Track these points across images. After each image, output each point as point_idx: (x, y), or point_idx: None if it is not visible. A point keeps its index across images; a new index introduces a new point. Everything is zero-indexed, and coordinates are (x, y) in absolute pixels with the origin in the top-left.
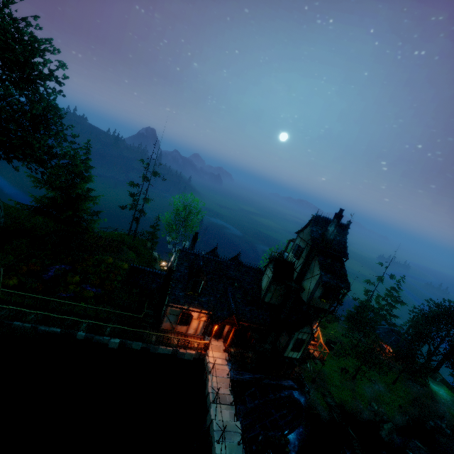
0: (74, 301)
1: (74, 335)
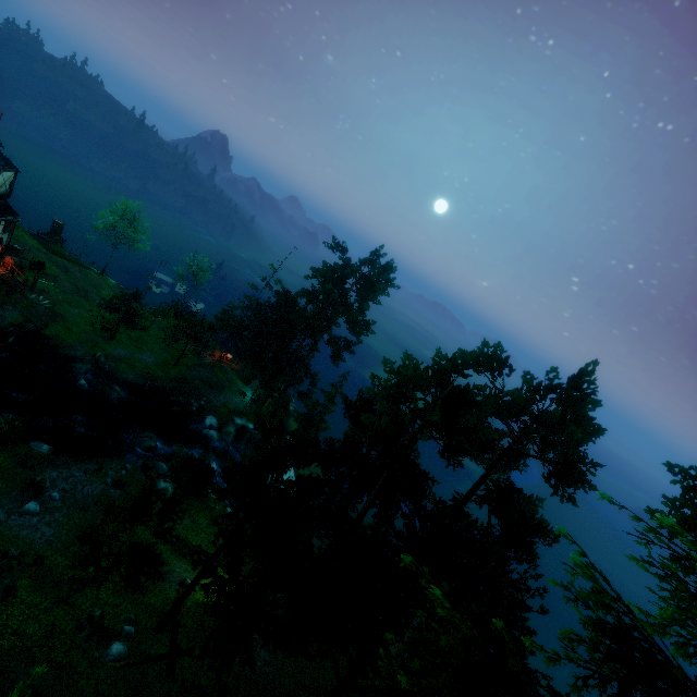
0: None
1: None
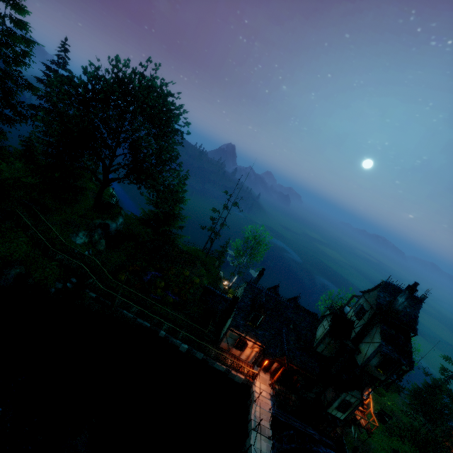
0: (159, 302)
1: (158, 332)
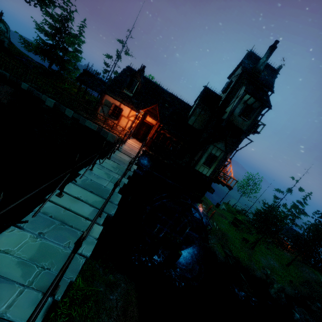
0: None
1: (20, 84)
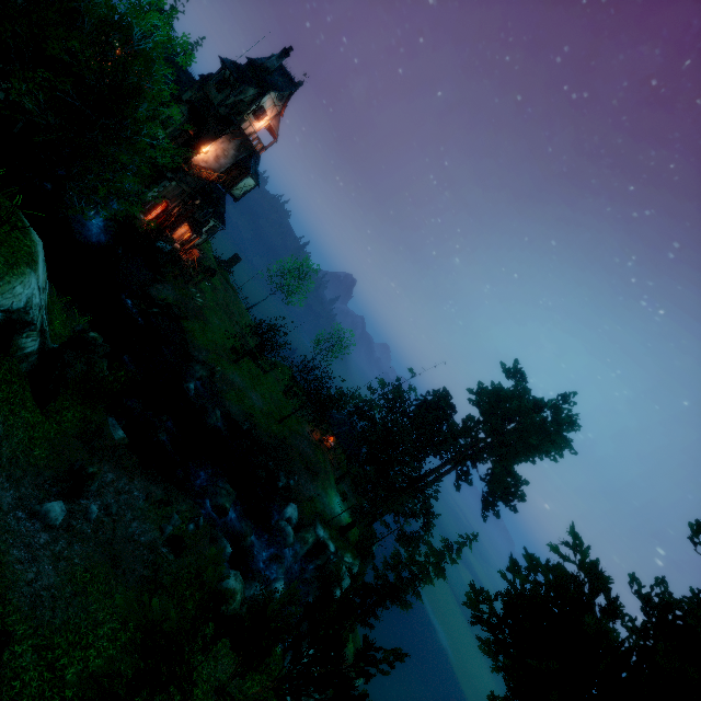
0: None
1: None
